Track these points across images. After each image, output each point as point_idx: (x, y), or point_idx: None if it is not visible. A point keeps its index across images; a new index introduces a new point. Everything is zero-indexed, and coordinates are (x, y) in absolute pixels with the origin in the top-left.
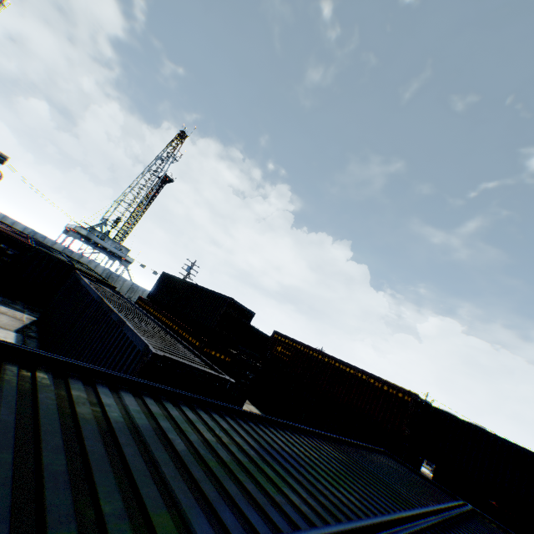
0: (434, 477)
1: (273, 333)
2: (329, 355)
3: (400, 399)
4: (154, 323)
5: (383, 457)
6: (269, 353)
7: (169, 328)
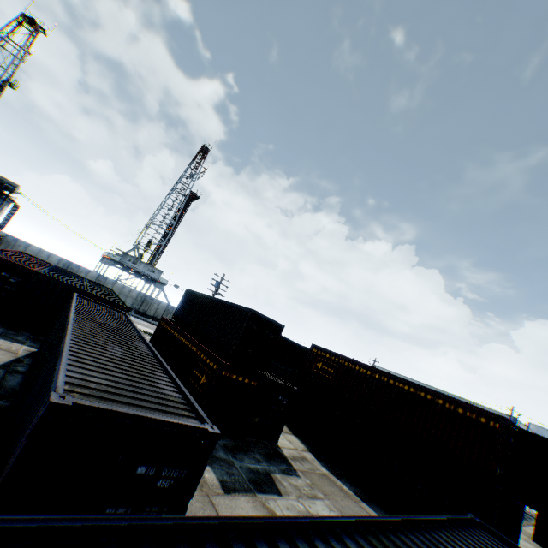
0: (538, 520)
1: (311, 347)
2: (379, 371)
3: (483, 425)
4: (147, 347)
5: (473, 536)
6: (308, 371)
7: (188, 350)
